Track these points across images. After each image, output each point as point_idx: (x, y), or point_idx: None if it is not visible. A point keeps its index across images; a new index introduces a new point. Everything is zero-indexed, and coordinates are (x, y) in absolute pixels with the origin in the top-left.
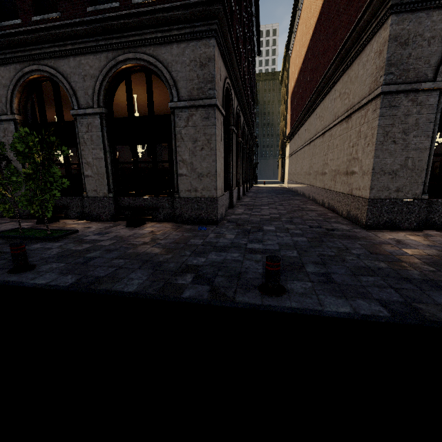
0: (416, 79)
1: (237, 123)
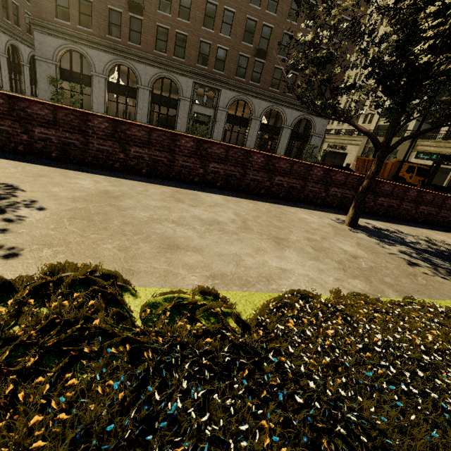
0: (47, 58)
1: (18, 51)
